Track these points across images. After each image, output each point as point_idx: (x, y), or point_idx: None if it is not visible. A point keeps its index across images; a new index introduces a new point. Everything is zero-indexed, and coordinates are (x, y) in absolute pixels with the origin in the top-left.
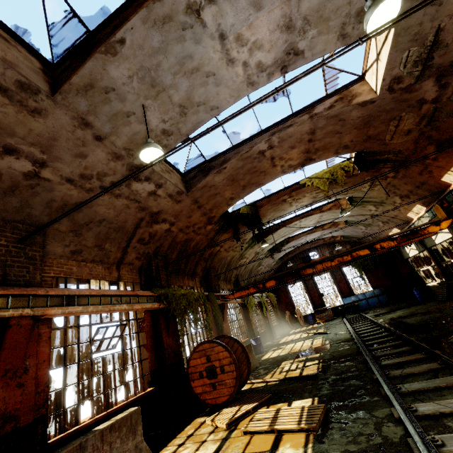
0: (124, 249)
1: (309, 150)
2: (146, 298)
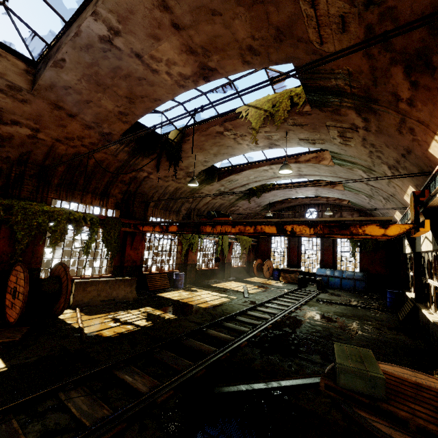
0: None
1: (192, 48)
2: None
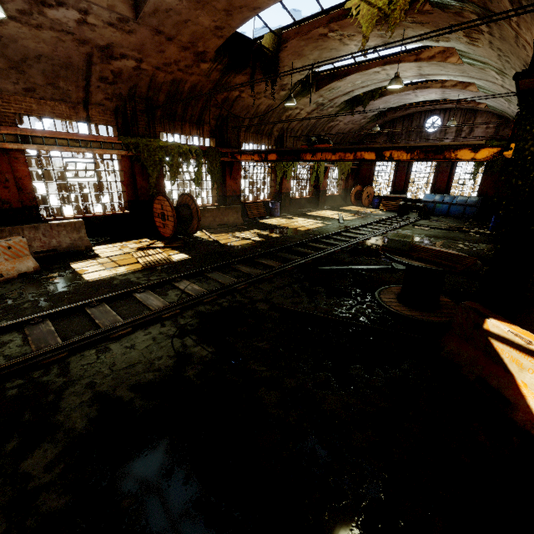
0: (85, 89)
1: None
2: (112, 145)
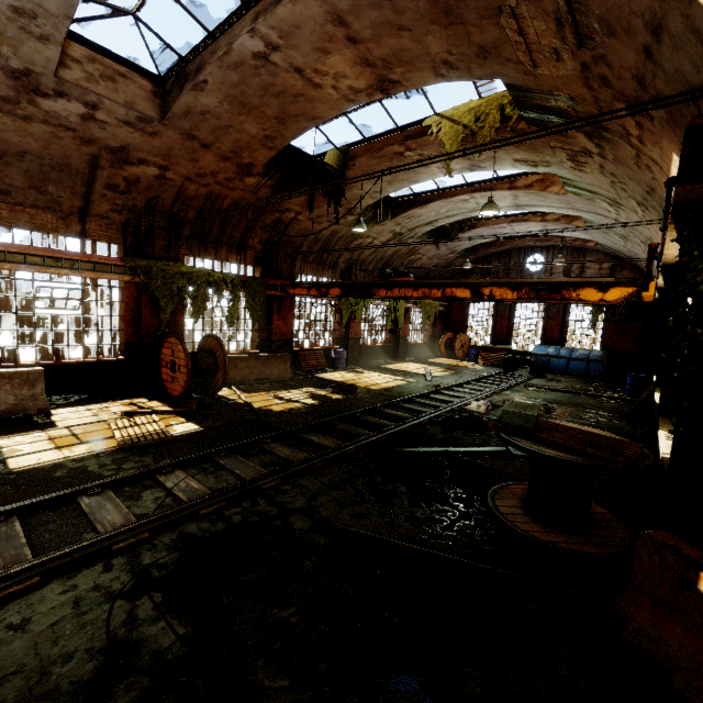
0: (84, 196)
1: (370, 60)
2: (111, 267)
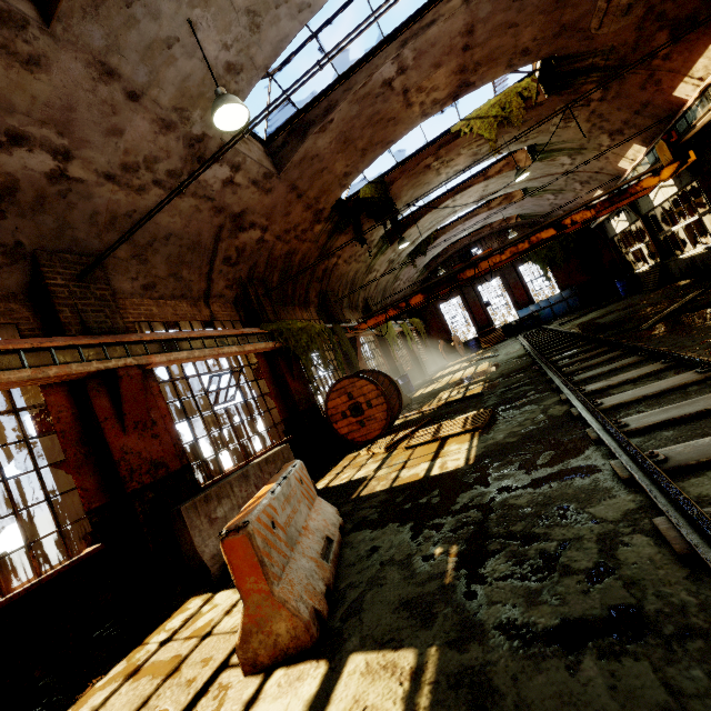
0: (207, 276)
1: (465, 67)
2: (257, 337)
